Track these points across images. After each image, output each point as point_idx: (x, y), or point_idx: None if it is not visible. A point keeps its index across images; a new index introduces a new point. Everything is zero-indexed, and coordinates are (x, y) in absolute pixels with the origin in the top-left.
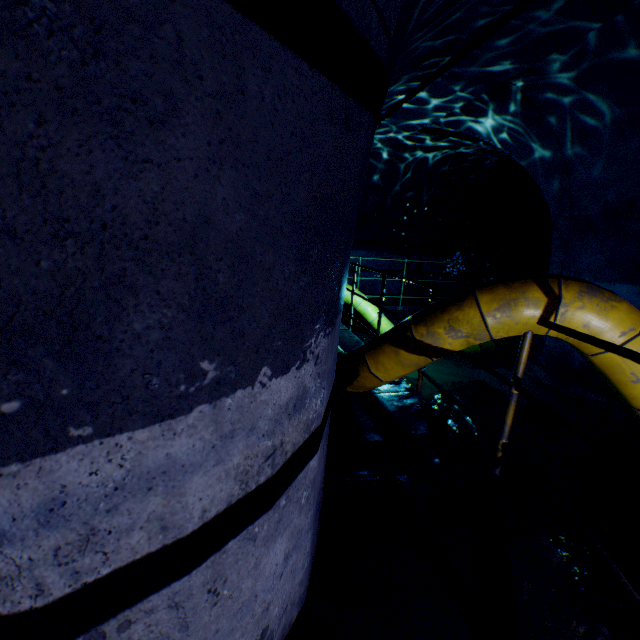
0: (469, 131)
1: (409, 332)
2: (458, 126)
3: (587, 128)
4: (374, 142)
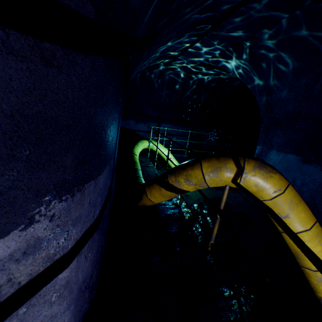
0: (223, 67)
1: (167, 179)
2: (218, 63)
3: (280, 71)
4: (176, 68)
